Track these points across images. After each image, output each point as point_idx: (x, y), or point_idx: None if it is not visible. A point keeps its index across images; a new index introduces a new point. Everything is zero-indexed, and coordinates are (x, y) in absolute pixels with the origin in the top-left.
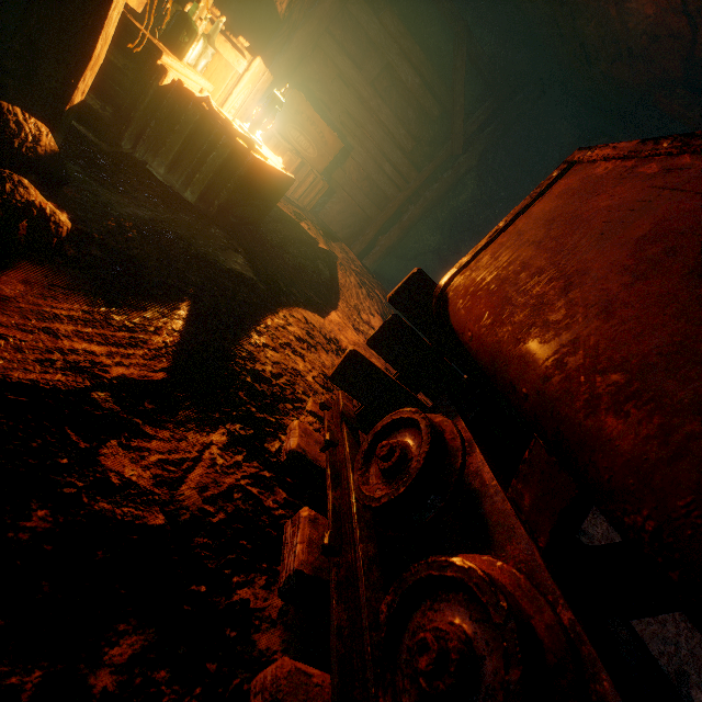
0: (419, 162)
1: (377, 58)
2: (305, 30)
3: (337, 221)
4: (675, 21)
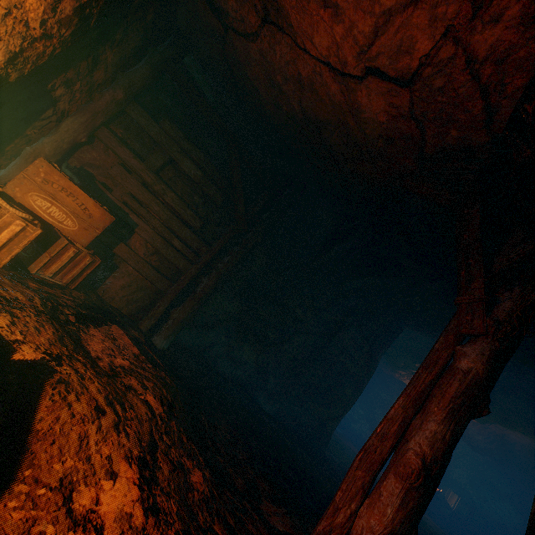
0: (210, 239)
1: (160, 153)
2: (76, 119)
3: (120, 296)
4: (405, 125)
